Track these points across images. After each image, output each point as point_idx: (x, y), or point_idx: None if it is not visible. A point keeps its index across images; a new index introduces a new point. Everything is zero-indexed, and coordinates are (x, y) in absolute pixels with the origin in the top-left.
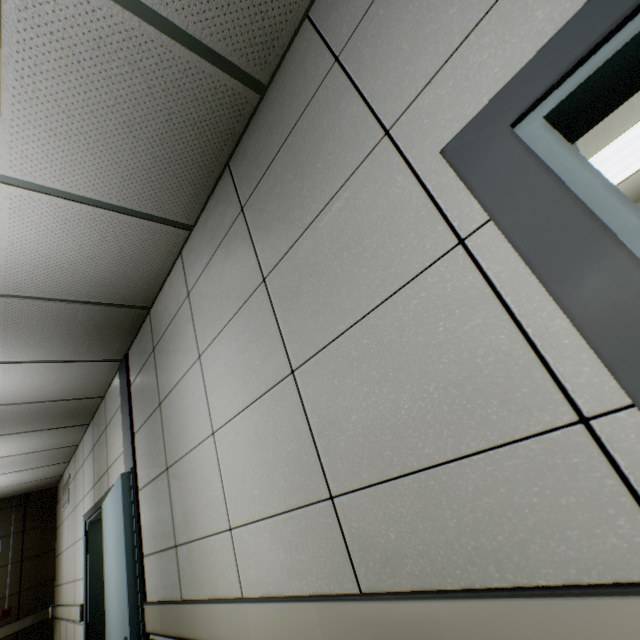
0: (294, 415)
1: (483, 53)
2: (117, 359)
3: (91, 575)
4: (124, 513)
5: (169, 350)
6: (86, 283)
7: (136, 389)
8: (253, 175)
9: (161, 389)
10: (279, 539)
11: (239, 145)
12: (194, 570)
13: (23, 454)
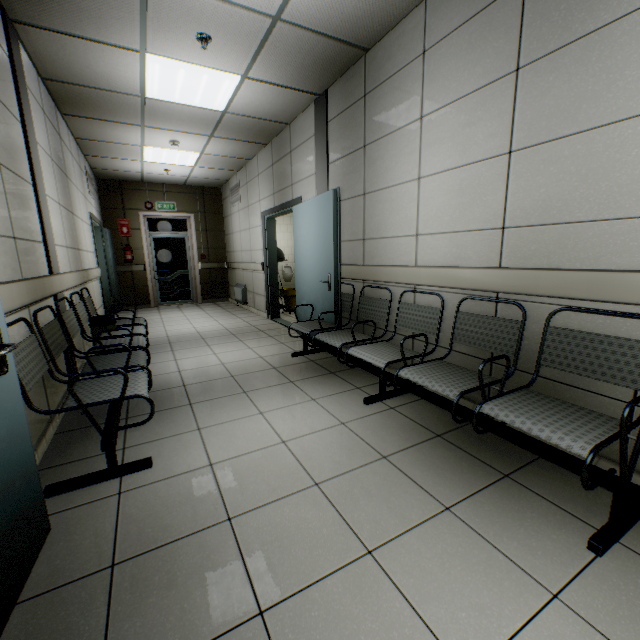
0: (497, 181)
1: None
2: (316, 94)
3: (268, 249)
4: (333, 214)
5: (385, 102)
6: (339, 19)
7: (335, 127)
8: None
9: (368, 135)
10: (454, 244)
11: None
12: (378, 253)
13: (218, 156)
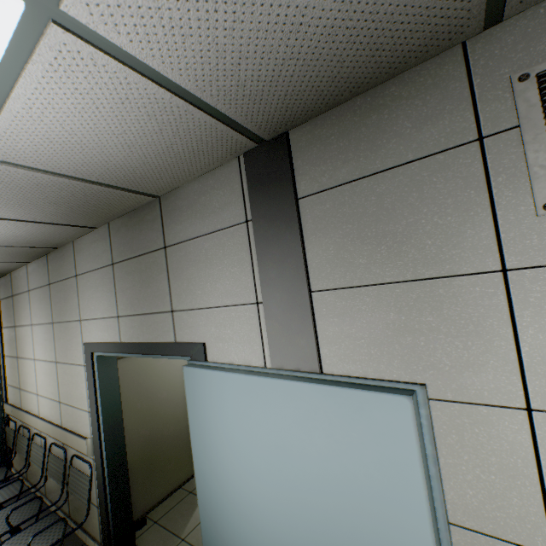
0: (56, 375)
1: (94, 327)
2: None
3: None
4: None
5: (20, 306)
6: None
7: (3, 305)
8: (54, 276)
9: (16, 320)
10: (49, 405)
11: (51, 253)
12: (26, 400)
13: None
